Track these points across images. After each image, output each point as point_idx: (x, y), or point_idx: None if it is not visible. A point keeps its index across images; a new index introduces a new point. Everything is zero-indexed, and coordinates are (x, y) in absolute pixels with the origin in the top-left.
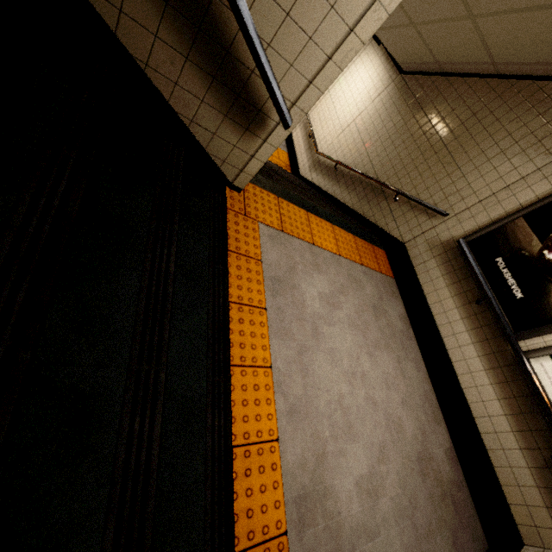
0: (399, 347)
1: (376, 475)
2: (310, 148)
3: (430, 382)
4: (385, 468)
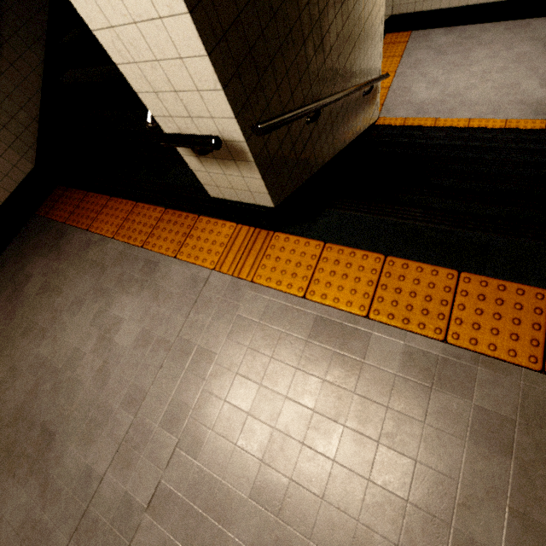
0: (468, 41)
1: (542, 76)
2: None
3: (499, 22)
4: (541, 70)
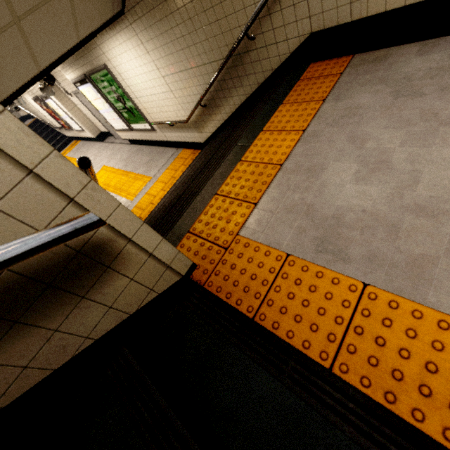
0: None
1: None
2: (182, 127)
3: None
4: None
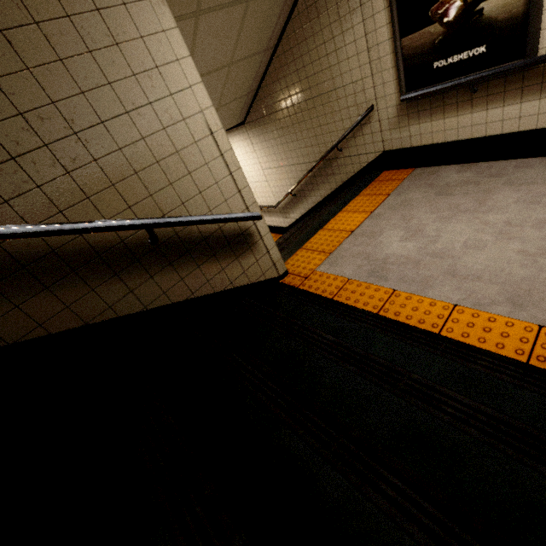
0: (493, 180)
1: None
2: (269, 212)
3: None
4: None
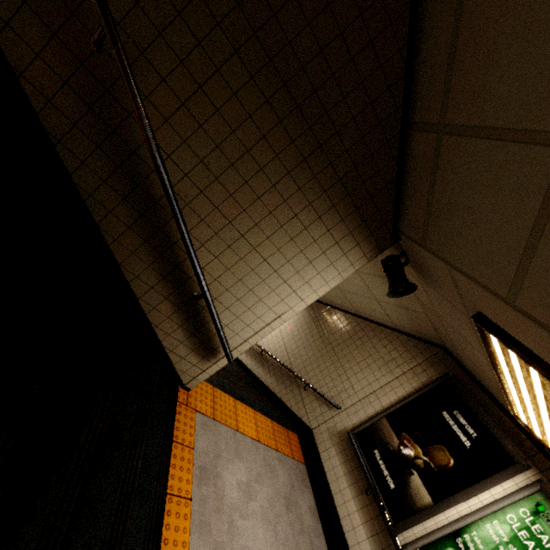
0: (308, 545)
1: None
2: None
3: None
4: None
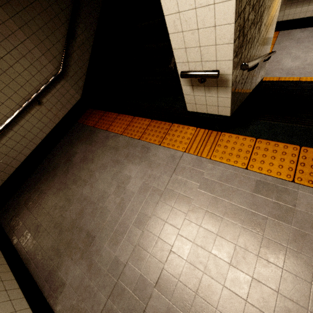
0: None
1: None
2: None
3: None
4: None
